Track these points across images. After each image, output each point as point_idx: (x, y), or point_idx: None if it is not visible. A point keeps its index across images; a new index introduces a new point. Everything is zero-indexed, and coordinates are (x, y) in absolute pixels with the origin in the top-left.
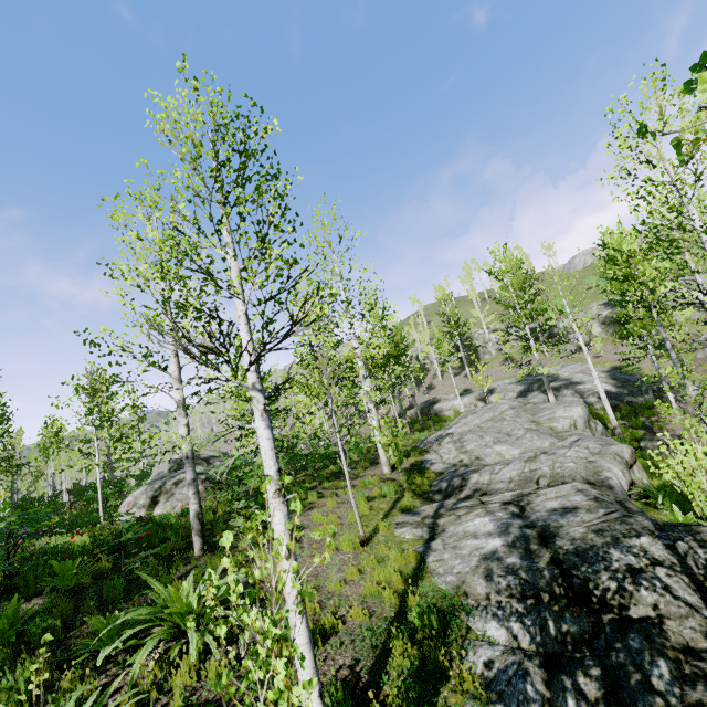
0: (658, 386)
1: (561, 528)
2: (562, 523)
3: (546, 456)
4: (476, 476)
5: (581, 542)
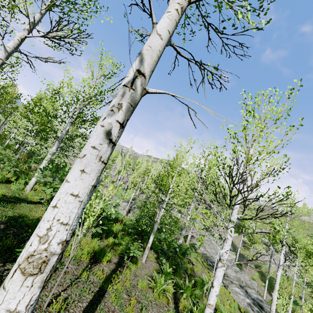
0: (244, 257)
1: (263, 306)
2: (262, 304)
3: (239, 273)
4: None
5: None
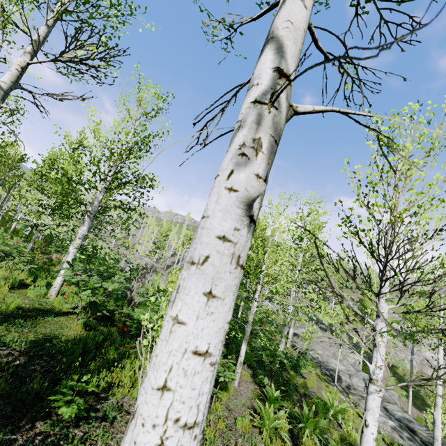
0: (371, 356)
1: (415, 428)
2: (412, 426)
3: None
4: (343, 376)
5: (428, 439)
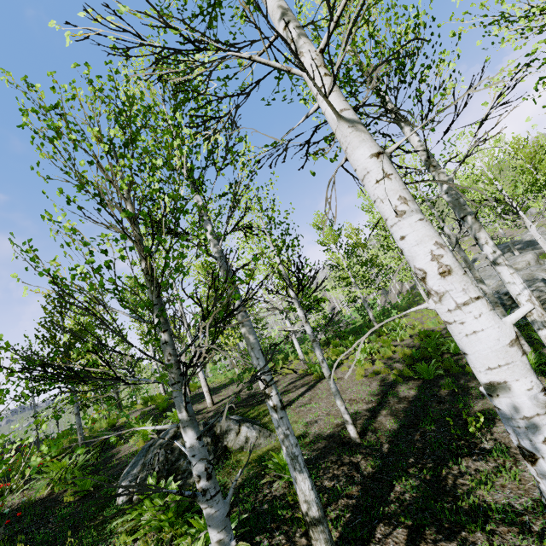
0: None
1: None
2: None
3: None
4: None
5: None
